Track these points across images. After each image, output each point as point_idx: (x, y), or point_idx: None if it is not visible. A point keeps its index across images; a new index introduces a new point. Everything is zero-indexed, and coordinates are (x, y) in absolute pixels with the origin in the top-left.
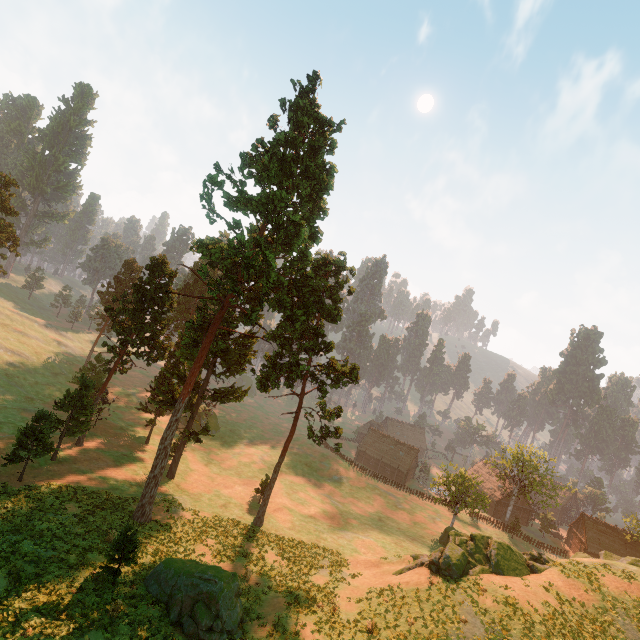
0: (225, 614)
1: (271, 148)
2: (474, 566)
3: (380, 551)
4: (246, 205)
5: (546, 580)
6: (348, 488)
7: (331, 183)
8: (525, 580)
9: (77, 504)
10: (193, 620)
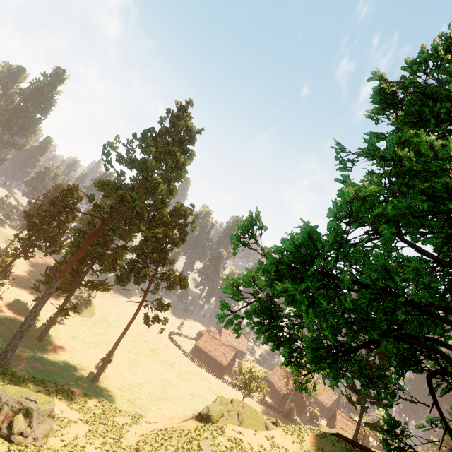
0: (35, 426)
1: (155, 134)
2: (226, 419)
3: (179, 413)
4: (131, 164)
5: (271, 434)
6: (177, 371)
7: (188, 161)
8: (257, 432)
9: None
10: (9, 427)
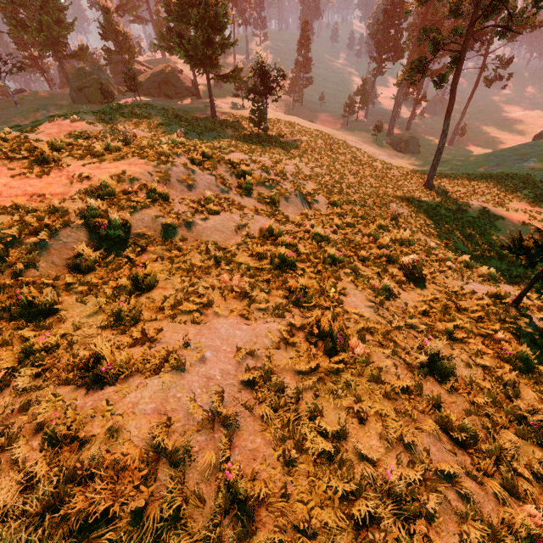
0: (411, 147)
1: None
2: None
3: None
4: None
5: None
6: None
7: None
8: None
9: (365, 132)
10: (399, 148)
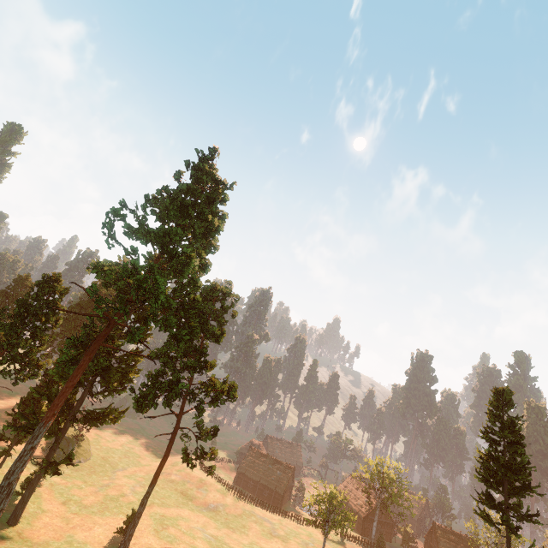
0: None
1: (174, 194)
2: None
3: None
4: (145, 236)
5: None
6: (224, 517)
7: (222, 226)
8: None
9: None
10: None
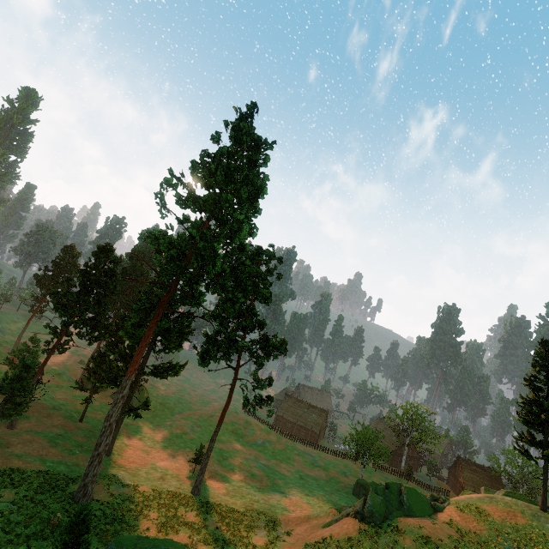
0: None
1: (216, 158)
2: (391, 511)
3: (306, 507)
4: (194, 204)
5: (447, 517)
6: (271, 451)
7: (265, 189)
8: (432, 519)
9: (13, 490)
10: None
